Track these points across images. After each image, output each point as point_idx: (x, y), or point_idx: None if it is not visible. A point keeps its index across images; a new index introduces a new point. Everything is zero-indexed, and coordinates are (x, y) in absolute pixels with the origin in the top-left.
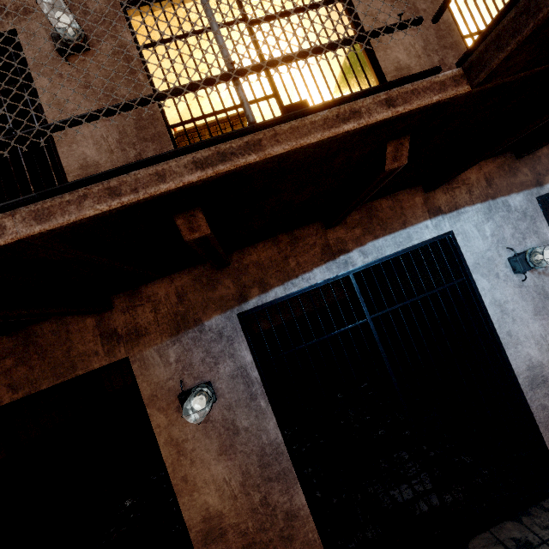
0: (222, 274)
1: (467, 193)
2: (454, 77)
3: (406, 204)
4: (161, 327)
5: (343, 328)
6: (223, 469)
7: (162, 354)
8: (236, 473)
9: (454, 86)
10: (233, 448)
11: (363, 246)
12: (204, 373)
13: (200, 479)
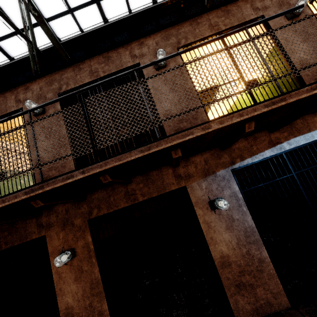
0: (223, 152)
1: None
2: None
3: (309, 121)
4: (198, 174)
5: (281, 177)
6: (228, 236)
7: (199, 185)
8: (234, 238)
9: None
10: (232, 227)
11: (288, 140)
12: (217, 194)
13: (218, 239)
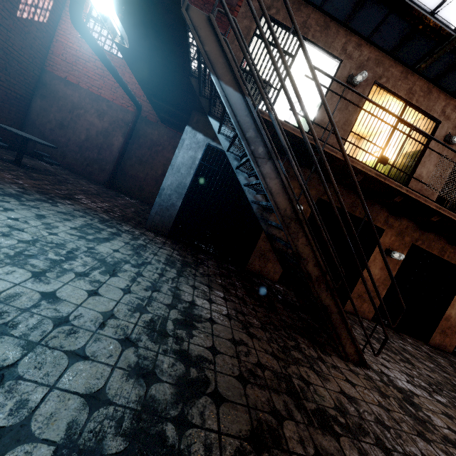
0: None
1: None
2: None
3: None
4: None
5: None
6: None
7: None
8: None
9: None
10: None
11: None
12: None
13: (455, 307)
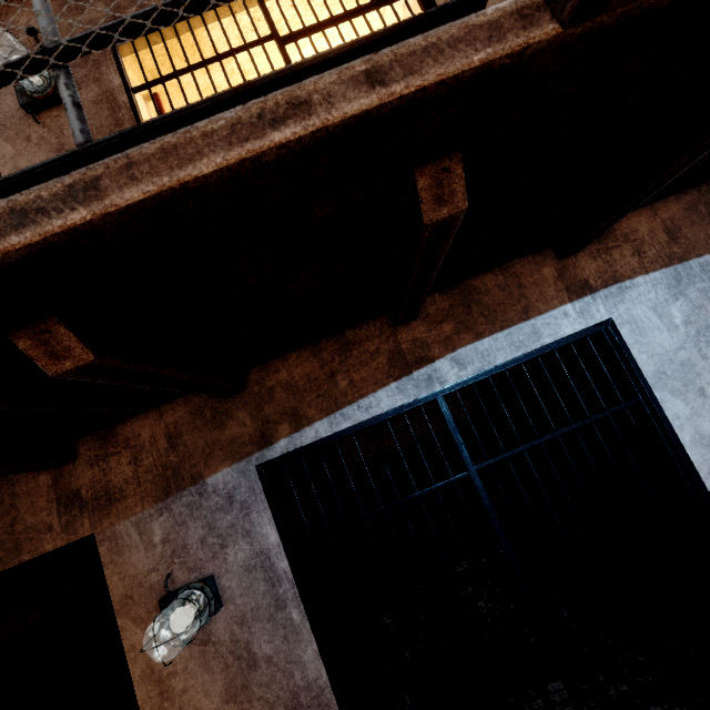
0: (235, 402)
1: (633, 255)
2: (520, 11)
3: (527, 280)
4: (143, 487)
5: (428, 488)
6: None
7: (143, 530)
8: None
9: (521, 28)
10: (247, 691)
11: (457, 351)
12: (204, 562)
13: None
